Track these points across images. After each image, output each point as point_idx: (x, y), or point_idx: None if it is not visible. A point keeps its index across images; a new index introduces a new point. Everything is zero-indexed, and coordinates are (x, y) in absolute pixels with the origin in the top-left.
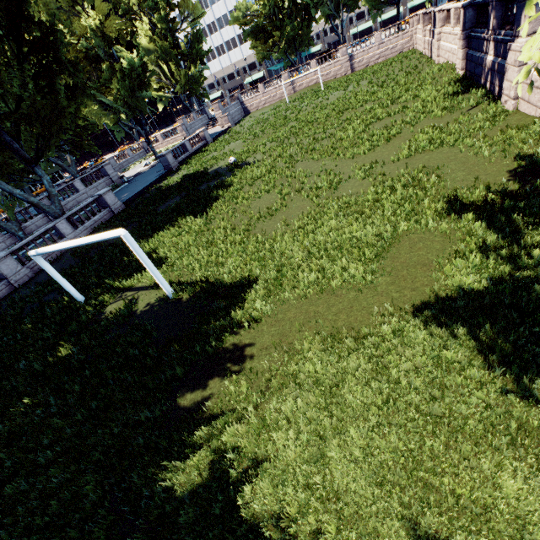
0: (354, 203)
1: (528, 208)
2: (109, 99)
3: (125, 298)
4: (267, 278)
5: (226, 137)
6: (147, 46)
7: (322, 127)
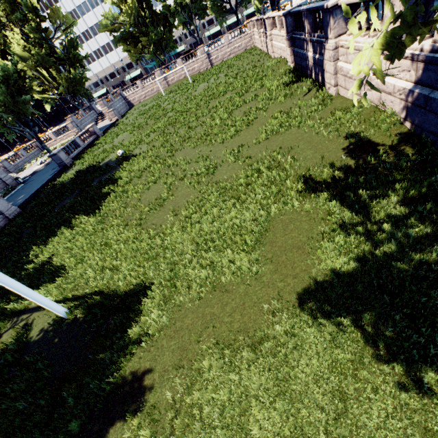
0: (230, 187)
1: (368, 182)
2: None
3: (17, 324)
4: (161, 279)
5: (115, 129)
6: (23, 54)
7: (195, 116)
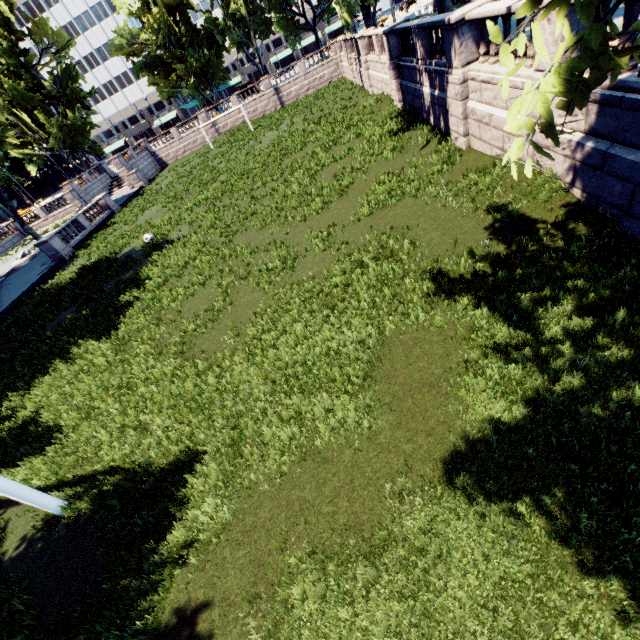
0: (320, 290)
1: (526, 280)
2: None
3: None
4: (218, 443)
5: (139, 201)
6: None
7: (260, 180)
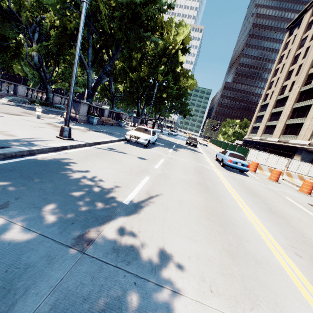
0: None
1: None
2: (27, 69)
3: None
4: None
5: None
6: None
7: None
